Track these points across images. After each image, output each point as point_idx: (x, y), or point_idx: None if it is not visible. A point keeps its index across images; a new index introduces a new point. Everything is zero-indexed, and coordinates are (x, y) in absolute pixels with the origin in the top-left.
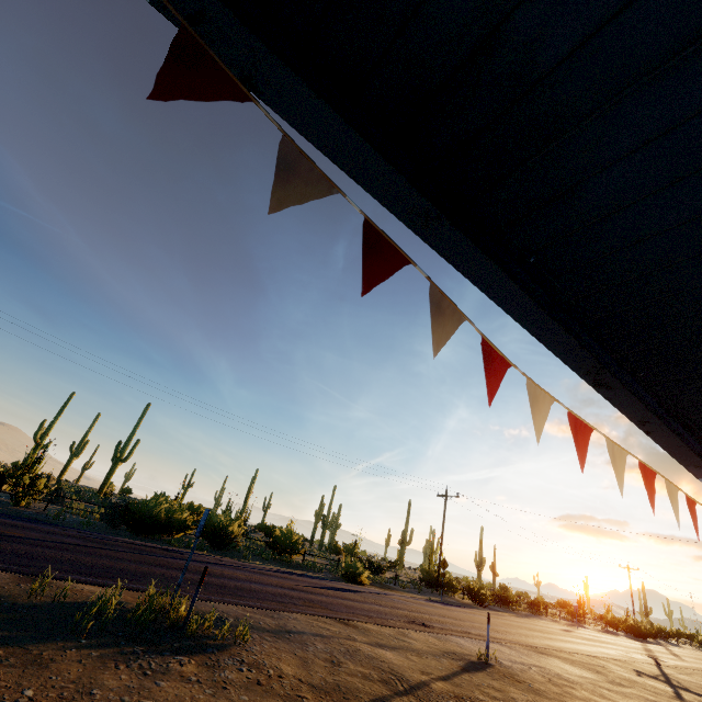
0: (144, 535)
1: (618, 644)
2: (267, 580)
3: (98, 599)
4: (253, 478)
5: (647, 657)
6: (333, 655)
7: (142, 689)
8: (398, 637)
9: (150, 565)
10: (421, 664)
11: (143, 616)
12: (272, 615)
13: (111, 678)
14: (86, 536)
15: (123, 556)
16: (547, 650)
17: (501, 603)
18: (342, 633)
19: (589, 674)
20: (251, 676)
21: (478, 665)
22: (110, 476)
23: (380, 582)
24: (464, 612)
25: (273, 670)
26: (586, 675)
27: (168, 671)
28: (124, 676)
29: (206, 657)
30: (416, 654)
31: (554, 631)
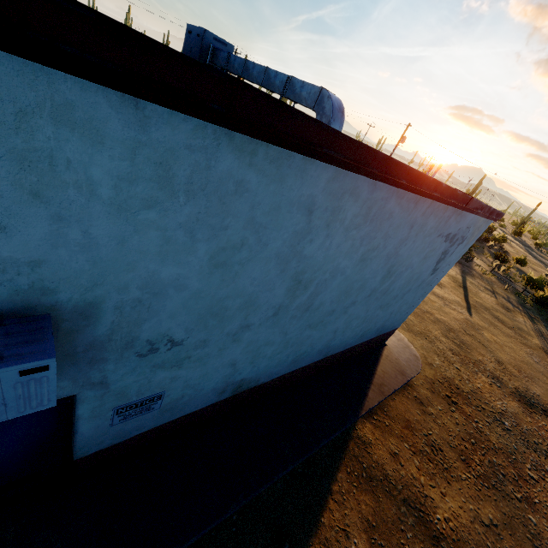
0: None
1: None
2: None
3: None
4: (127, 14)
5: None
6: None
7: None
8: None
9: None
10: None
11: None
12: None
13: None
14: None
15: None
16: None
17: None
18: None
19: None
20: None
21: None
22: None
23: None
24: None
25: None
26: None
27: None
28: None
29: None
30: None
31: None
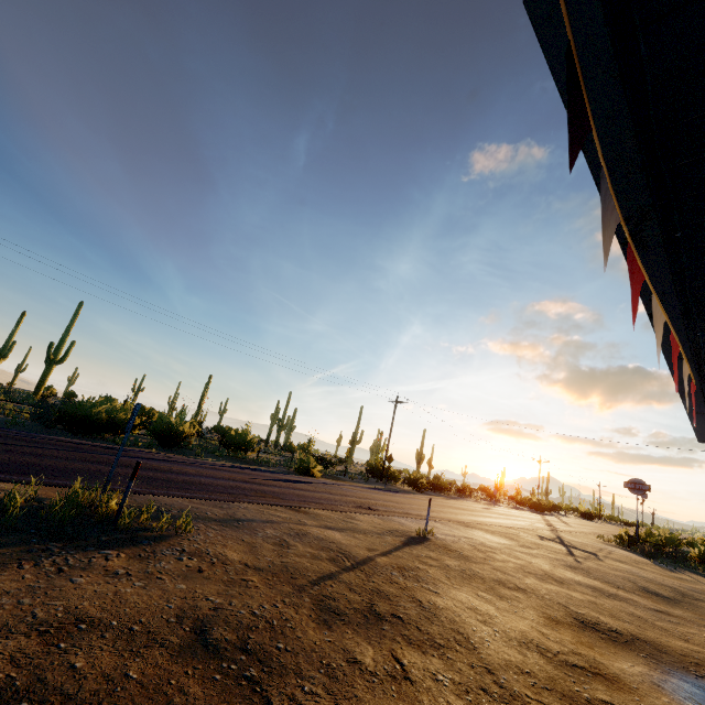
0: (84, 435)
1: (524, 517)
2: (218, 475)
3: (4, 496)
4: (207, 384)
5: (546, 526)
6: (283, 539)
7: (50, 588)
8: (347, 520)
9: (86, 462)
10: (367, 542)
11: (61, 513)
12: (221, 506)
13: (9, 579)
14: (8, 435)
15: (53, 454)
16: (473, 525)
17: (435, 489)
18: (293, 519)
19: (505, 541)
20: (192, 564)
21: (417, 539)
22: (45, 378)
23: (330, 475)
24: (404, 497)
25: (217, 557)
26: (503, 542)
27: (90, 567)
28: (28, 576)
29: (140, 549)
30: (362, 533)
31: (477, 509)
